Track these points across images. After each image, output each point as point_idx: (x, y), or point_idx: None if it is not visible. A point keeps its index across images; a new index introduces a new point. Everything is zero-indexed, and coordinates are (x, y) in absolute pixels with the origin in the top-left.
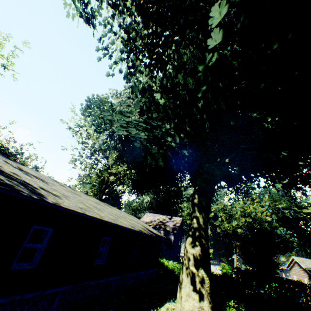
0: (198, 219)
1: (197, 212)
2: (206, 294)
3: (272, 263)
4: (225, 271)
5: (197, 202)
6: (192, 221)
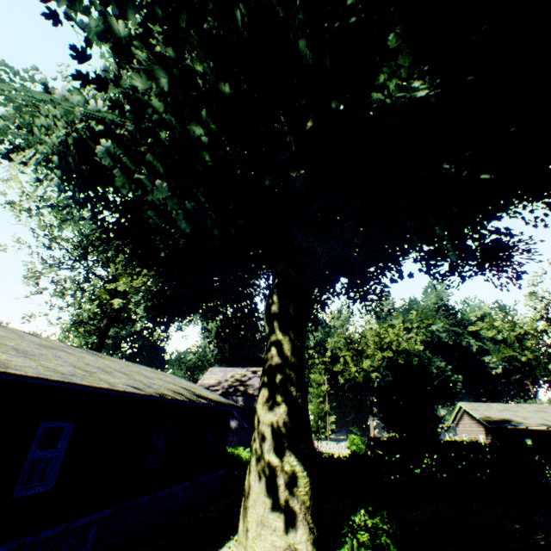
0: (280, 347)
1: (279, 331)
2: (302, 512)
3: (432, 419)
4: (355, 448)
5: (277, 310)
6: (268, 353)
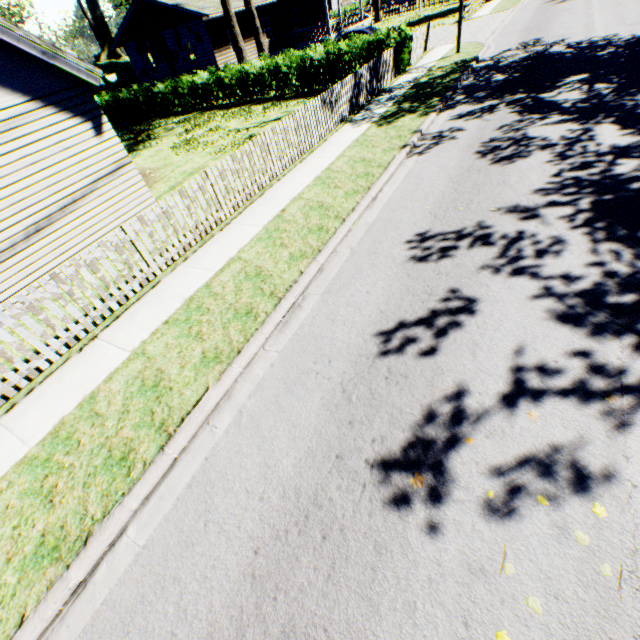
0: None
1: None
2: None
3: None
4: None
5: None
6: None
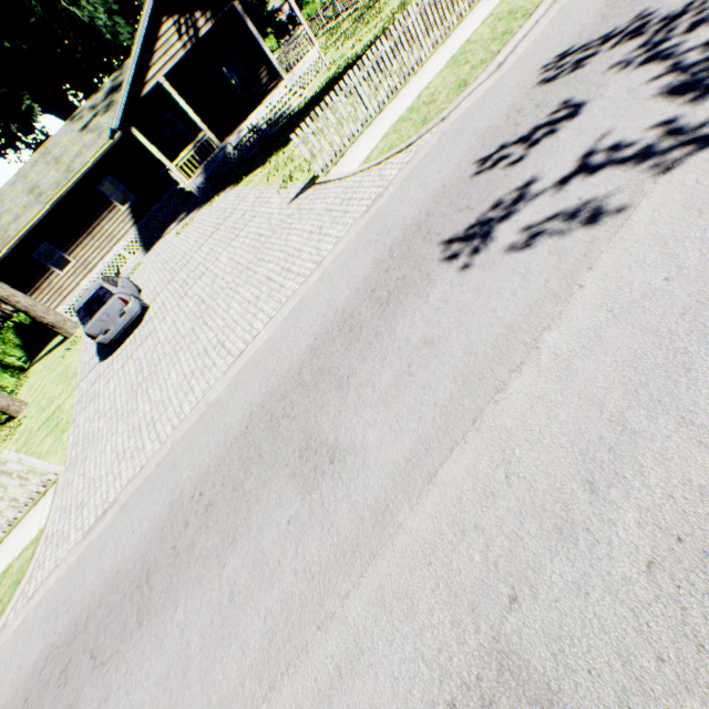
0: None
1: None
2: None
3: None
4: None
5: None
6: None
